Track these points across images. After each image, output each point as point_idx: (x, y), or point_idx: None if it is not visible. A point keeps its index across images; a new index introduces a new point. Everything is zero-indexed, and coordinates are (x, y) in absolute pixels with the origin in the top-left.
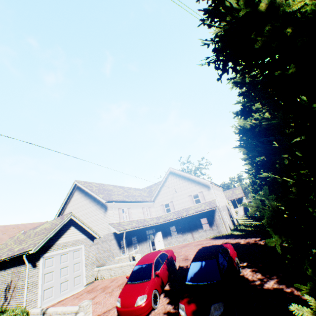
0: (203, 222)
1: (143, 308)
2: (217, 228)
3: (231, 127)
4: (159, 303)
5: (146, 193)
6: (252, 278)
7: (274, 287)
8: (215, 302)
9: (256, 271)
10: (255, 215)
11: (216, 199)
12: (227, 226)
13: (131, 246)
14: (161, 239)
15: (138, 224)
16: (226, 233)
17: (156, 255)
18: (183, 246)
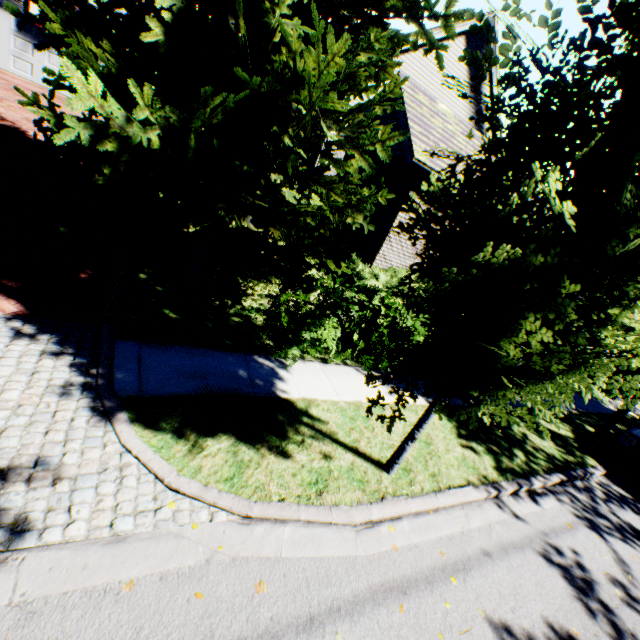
0: None
1: None
2: None
3: None
4: None
5: None
6: None
7: None
8: None
9: None
10: None
11: None
12: None
13: None
14: None
15: None
16: None
17: None
18: None
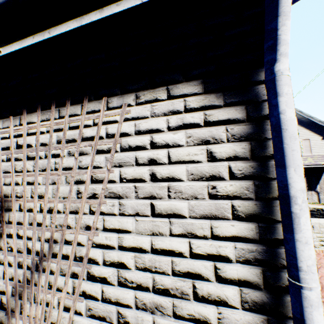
0: None
1: None
2: (320, 194)
3: None
4: None
5: None
6: None
7: None
8: None
9: None
10: None
11: None
12: None
13: None
14: None
15: None
16: None
17: None
18: None
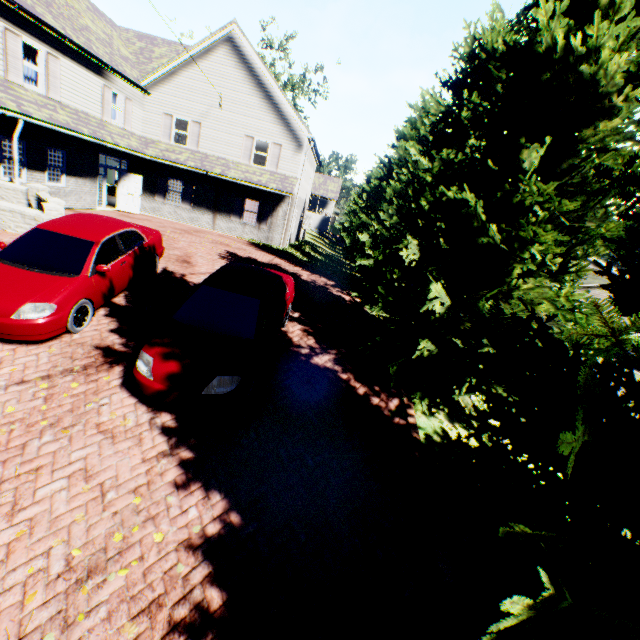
0: (247, 208)
1: (38, 328)
2: (269, 232)
3: (466, 25)
4: (90, 326)
5: (132, 52)
6: (299, 342)
7: (326, 366)
8: (226, 374)
9: (309, 333)
10: (332, 238)
11: (299, 179)
12: (288, 237)
13: (39, 170)
14: (138, 193)
15: (76, 125)
16: (281, 247)
17: (112, 230)
18: (187, 232)
